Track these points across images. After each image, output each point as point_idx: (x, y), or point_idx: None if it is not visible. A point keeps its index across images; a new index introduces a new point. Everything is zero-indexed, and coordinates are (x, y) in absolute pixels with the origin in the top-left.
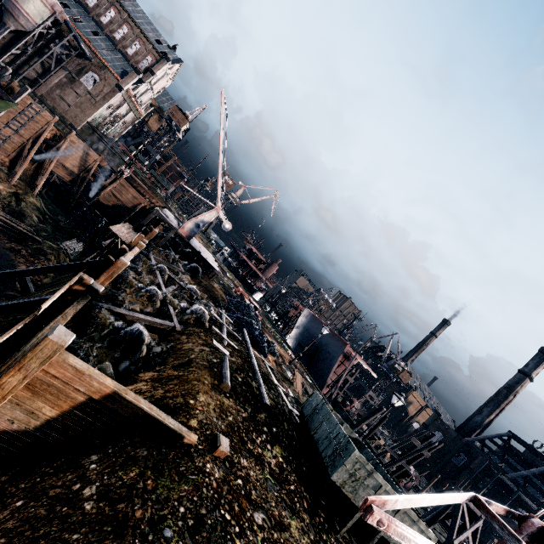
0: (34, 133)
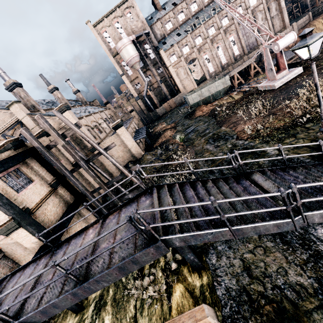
0: None
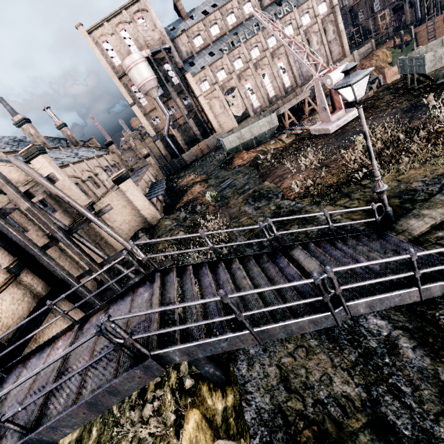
0: (443, 33)
